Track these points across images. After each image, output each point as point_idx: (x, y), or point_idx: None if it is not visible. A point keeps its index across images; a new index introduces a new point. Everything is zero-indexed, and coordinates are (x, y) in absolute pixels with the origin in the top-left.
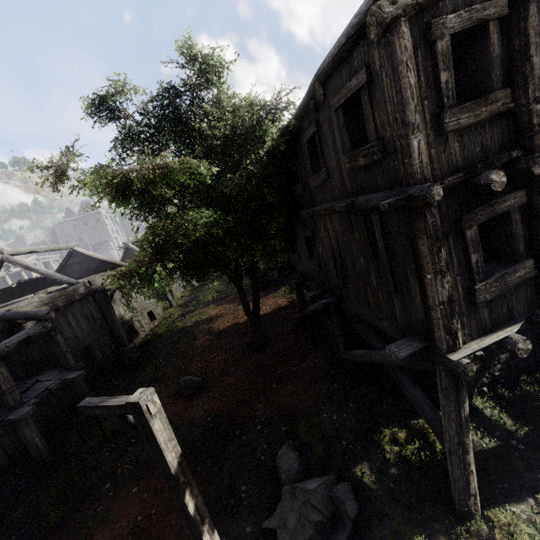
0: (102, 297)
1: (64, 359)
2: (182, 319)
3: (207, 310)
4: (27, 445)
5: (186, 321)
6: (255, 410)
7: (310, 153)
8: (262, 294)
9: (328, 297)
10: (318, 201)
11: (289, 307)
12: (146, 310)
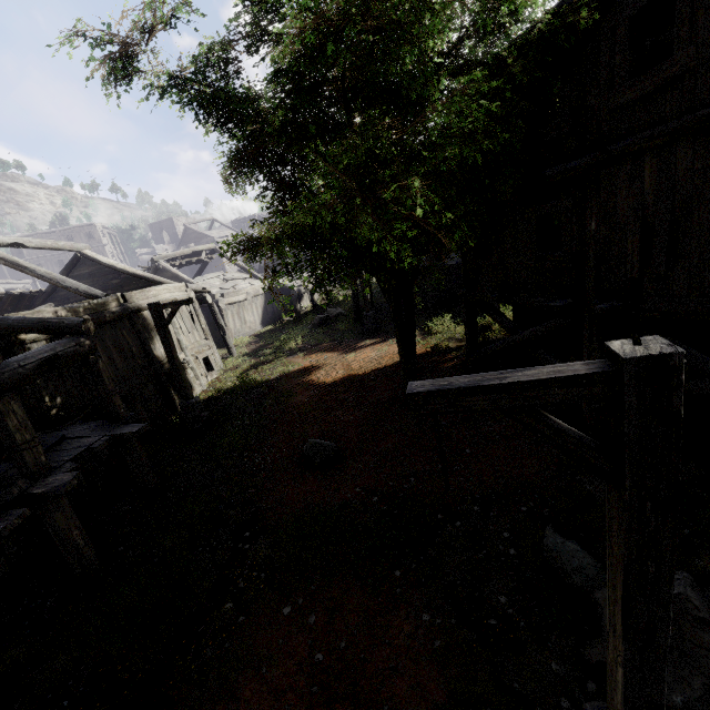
0: (155, 316)
1: (109, 403)
2: (257, 371)
3: (293, 359)
4: (59, 542)
5: (265, 373)
6: (455, 485)
7: (631, 40)
8: (377, 340)
9: (603, 302)
10: (620, 133)
11: (432, 354)
12: (201, 354)
